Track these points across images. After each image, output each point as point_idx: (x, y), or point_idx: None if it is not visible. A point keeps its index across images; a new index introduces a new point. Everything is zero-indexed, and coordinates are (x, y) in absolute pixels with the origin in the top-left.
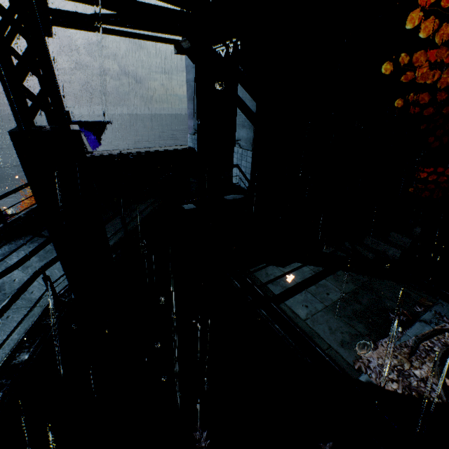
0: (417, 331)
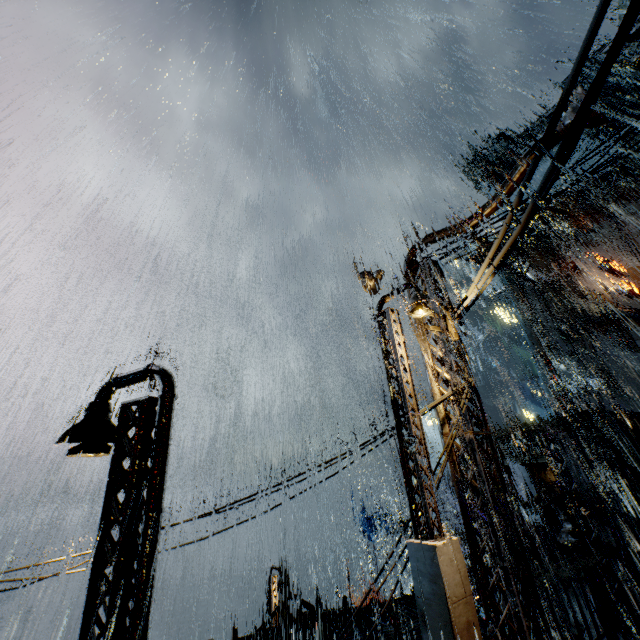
0: None
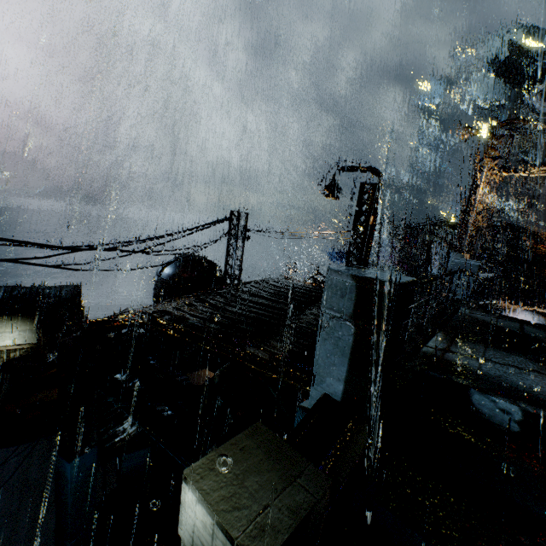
0: None
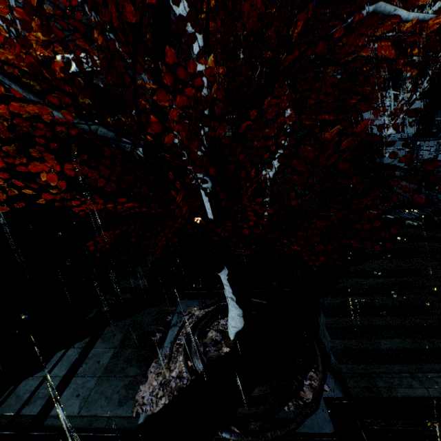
0: (171, 337)
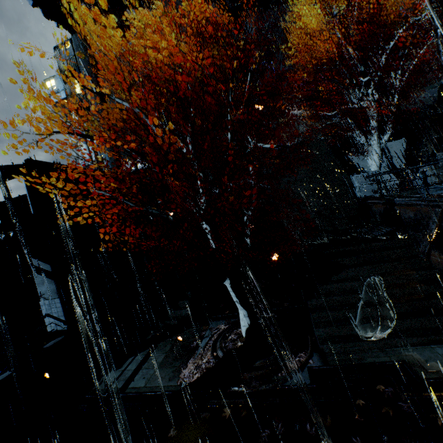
0: (204, 343)
